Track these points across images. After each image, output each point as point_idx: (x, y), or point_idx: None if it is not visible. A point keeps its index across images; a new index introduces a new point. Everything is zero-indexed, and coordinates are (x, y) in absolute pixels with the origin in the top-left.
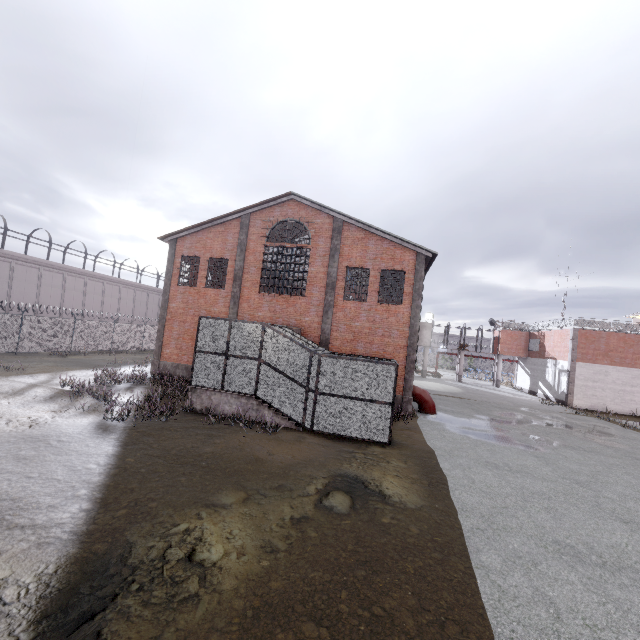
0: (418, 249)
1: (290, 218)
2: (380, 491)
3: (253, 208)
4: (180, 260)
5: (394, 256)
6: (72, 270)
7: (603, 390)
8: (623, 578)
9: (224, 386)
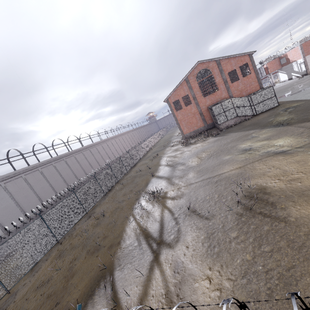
0: (249, 53)
1: (201, 70)
2: (293, 106)
3: (187, 74)
4: (172, 104)
5: (241, 60)
6: (114, 137)
7: None
8: None
9: (227, 119)
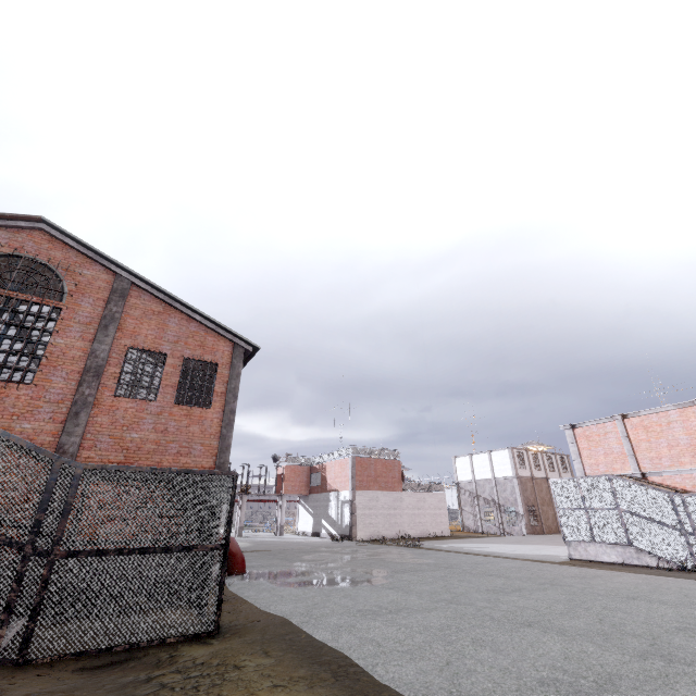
0: (237, 339)
1: (28, 254)
2: None
3: None
4: None
5: (204, 343)
6: None
7: (377, 516)
8: (632, 693)
9: None
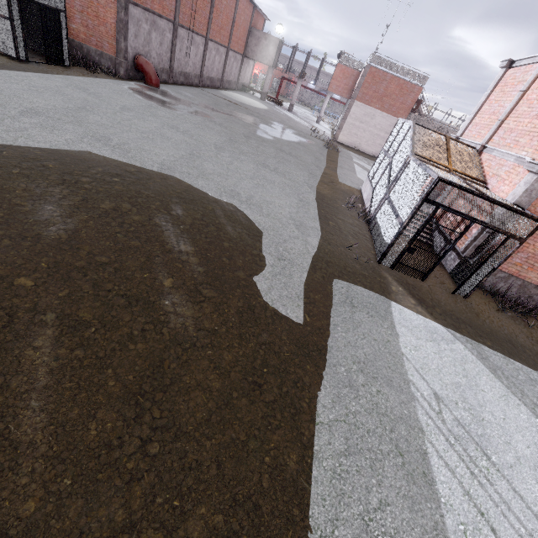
0: None
1: None
2: None
3: None
4: None
5: None
6: None
7: (364, 131)
8: None
9: None
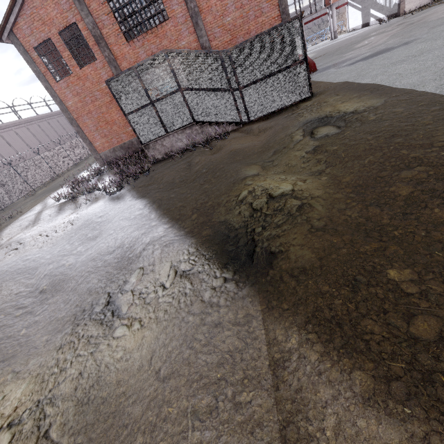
0: None
1: None
2: (344, 113)
3: None
4: (36, 54)
5: None
6: None
7: None
8: None
9: (167, 130)
